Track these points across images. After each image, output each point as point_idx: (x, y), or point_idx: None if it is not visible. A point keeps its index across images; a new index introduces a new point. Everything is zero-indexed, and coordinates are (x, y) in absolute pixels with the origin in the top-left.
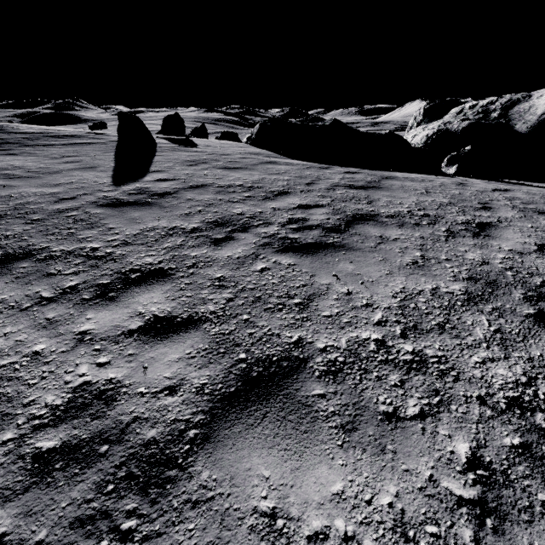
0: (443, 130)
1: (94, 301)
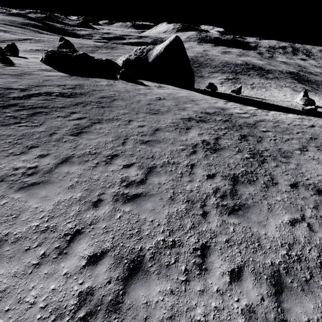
0: (128, 59)
1: (4, 109)
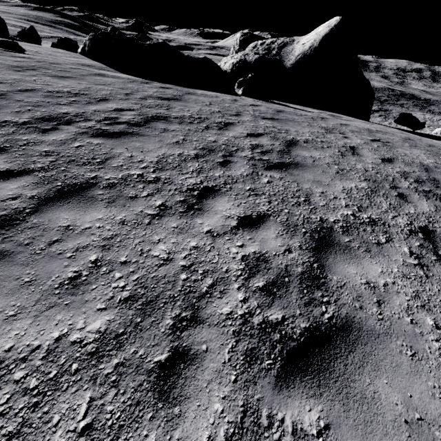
0: (243, 60)
1: None
